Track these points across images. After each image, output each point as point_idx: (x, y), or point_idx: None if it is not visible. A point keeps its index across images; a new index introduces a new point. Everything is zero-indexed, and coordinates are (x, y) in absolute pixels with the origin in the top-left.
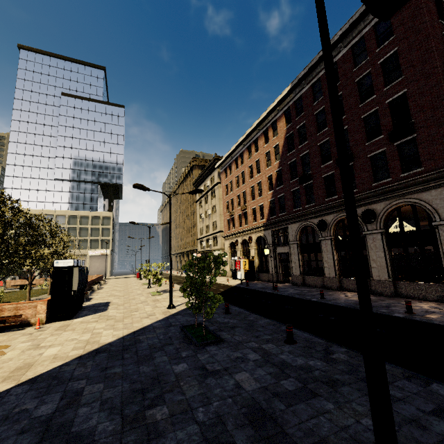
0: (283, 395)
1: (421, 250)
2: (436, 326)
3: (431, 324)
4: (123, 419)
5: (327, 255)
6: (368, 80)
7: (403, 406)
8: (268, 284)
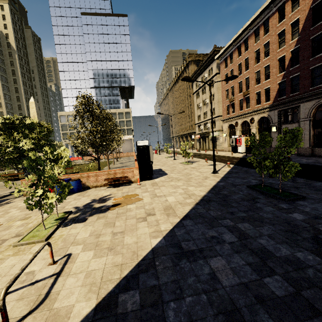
0: None
1: None
2: None
3: None
4: (310, 252)
5: None
6: None
7: None
8: None
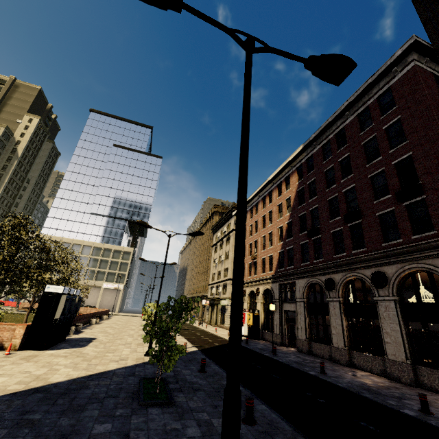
0: None
1: None
2: None
3: None
4: None
5: (335, 320)
6: (374, 143)
7: None
8: (271, 346)
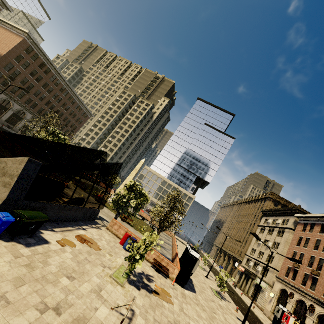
0: None
1: None
2: None
3: None
4: None
5: None
6: None
7: None
8: None
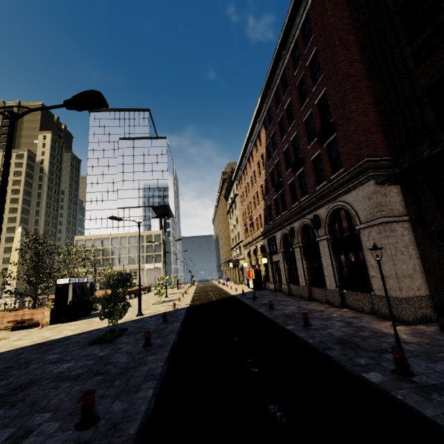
0: (60, 377)
1: (354, 257)
2: (295, 339)
3: (296, 337)
4: None
5: (298, 263)
6: (305, 83)
7: (100, 390)
8: (264, 294)
